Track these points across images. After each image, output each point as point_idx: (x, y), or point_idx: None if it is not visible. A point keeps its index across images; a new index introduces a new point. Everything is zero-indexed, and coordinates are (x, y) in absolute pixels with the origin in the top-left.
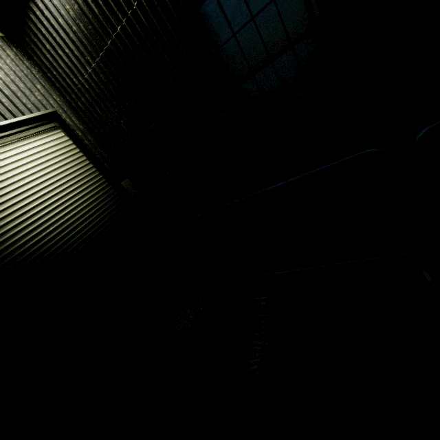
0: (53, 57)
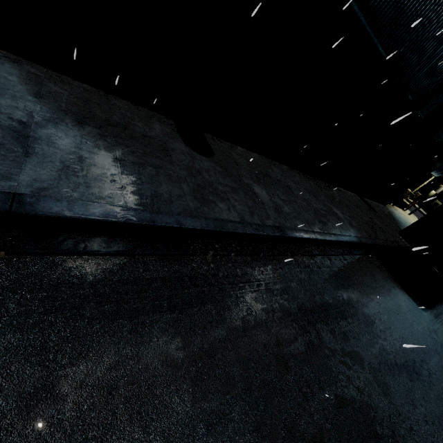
0: None
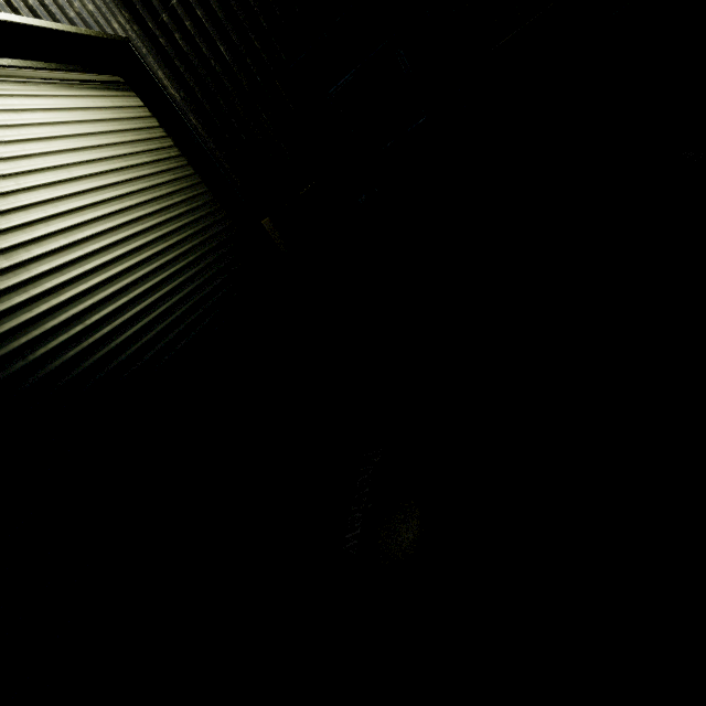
0: None
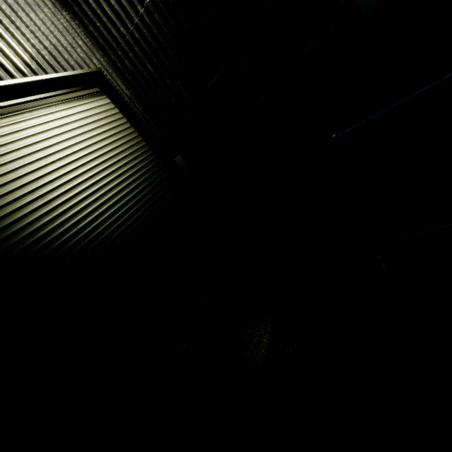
0: (97, 1)
